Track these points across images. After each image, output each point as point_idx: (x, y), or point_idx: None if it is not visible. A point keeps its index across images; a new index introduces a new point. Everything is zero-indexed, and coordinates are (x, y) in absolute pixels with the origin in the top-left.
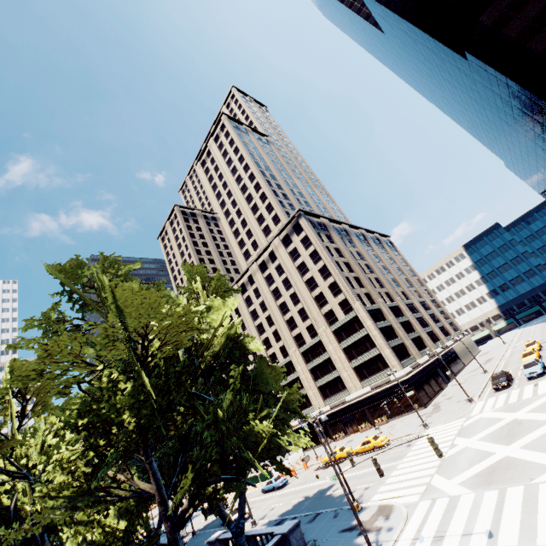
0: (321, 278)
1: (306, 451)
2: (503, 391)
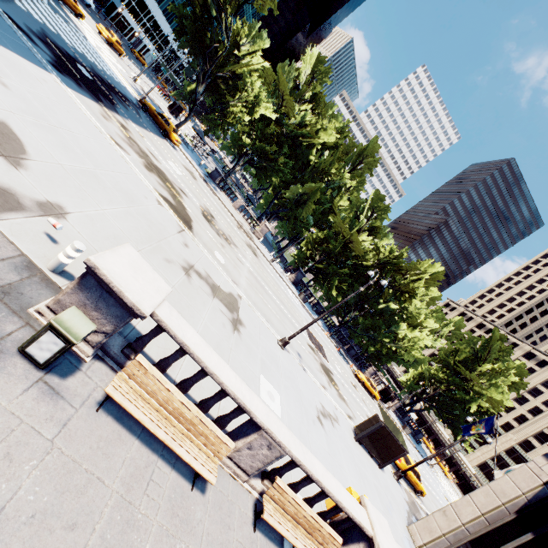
0: None
1: None
2: None
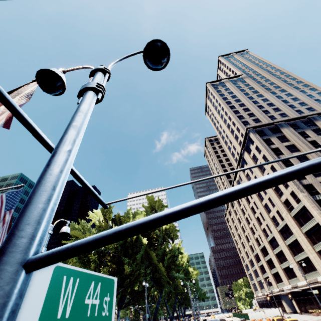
0: None
1: (304, 314)
2: None
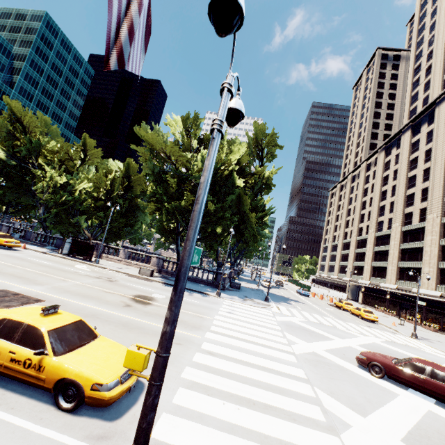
0: None
1: (364, 305)
2: None
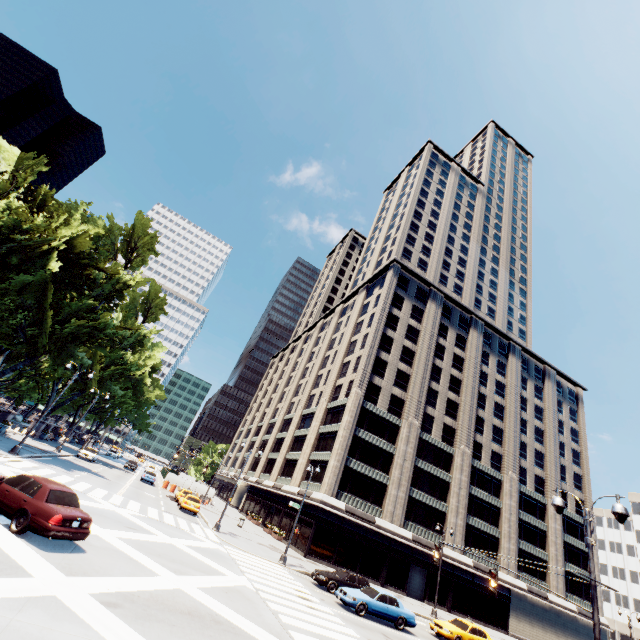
0: (359, 345)
1: (242, 513)
2: (309, 583)
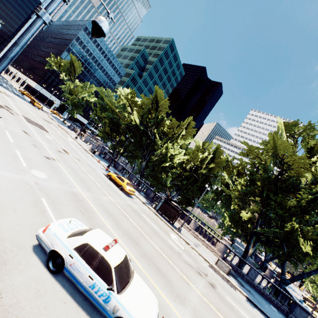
0: None
1: None
2: None
